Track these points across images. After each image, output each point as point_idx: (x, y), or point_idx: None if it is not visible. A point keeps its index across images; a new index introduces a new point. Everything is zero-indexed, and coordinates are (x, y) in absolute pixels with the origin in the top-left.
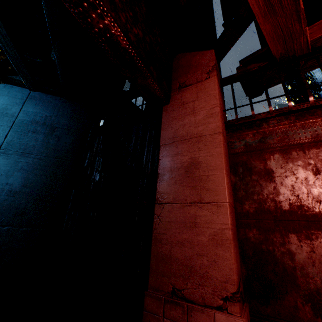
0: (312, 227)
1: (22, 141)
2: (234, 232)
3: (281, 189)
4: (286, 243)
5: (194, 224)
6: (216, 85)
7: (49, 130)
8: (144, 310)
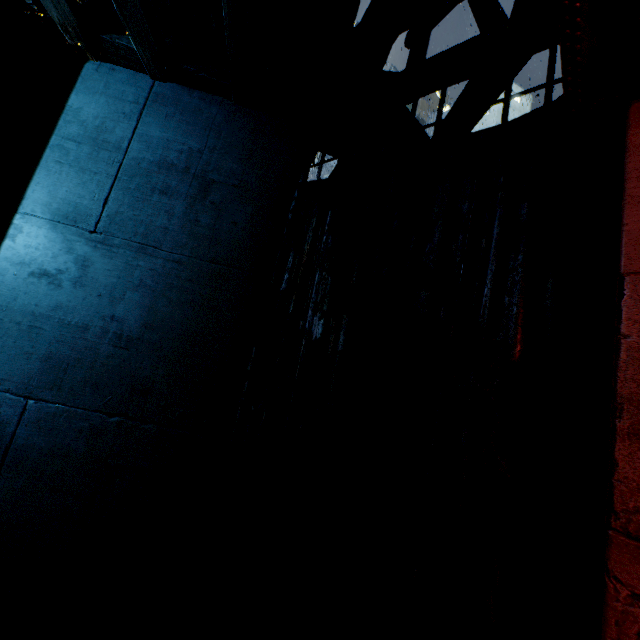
0: None
1: (140, 215)
2: None
3: None
4: None
5: None
6: None
7: (196, 187)
8: None
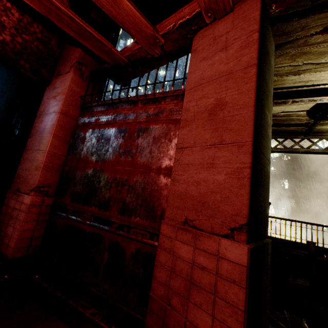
0: (85, 166)
1: None
2: (52, 166)
3: (84, 148)
4: (75, 173)
5: (33, 160)
6: (70, 79)
7: None
8: (6, 197)
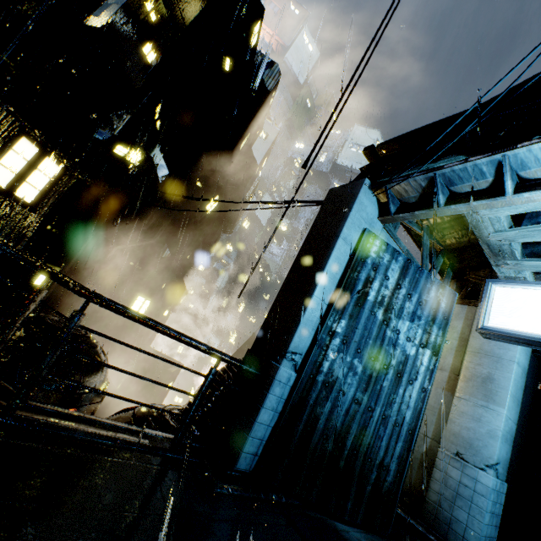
0: None
1: None
2: None
3: None
4: None
5: None
6: None
7: (524, 387)
8: None
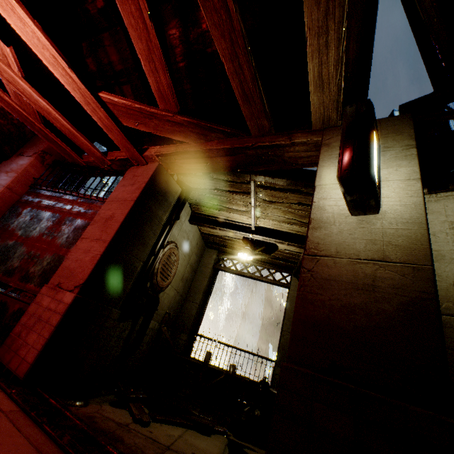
0: (9, 238)
1: None
2: None
3: (16, 222)
4: None
5: None
6: (29, 162)
7: None
8: None
